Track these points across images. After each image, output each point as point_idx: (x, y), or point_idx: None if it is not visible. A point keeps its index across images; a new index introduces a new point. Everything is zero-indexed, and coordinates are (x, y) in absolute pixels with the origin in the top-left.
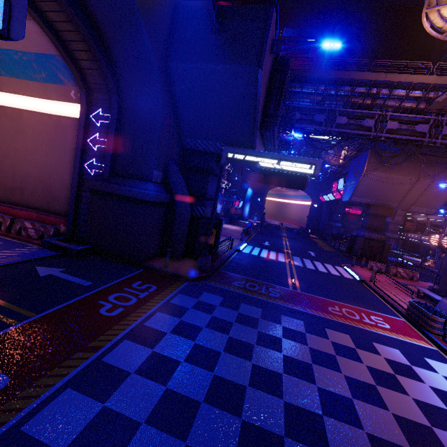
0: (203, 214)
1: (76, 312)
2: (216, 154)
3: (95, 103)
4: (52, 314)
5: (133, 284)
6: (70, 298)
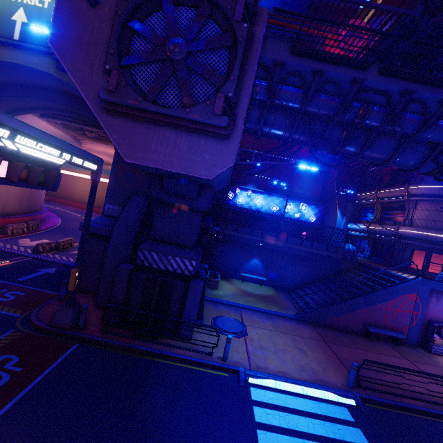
0: (136, 259)
1: None
2: (157, 176)
3: None
4: None
5: (17, 291)
6: None
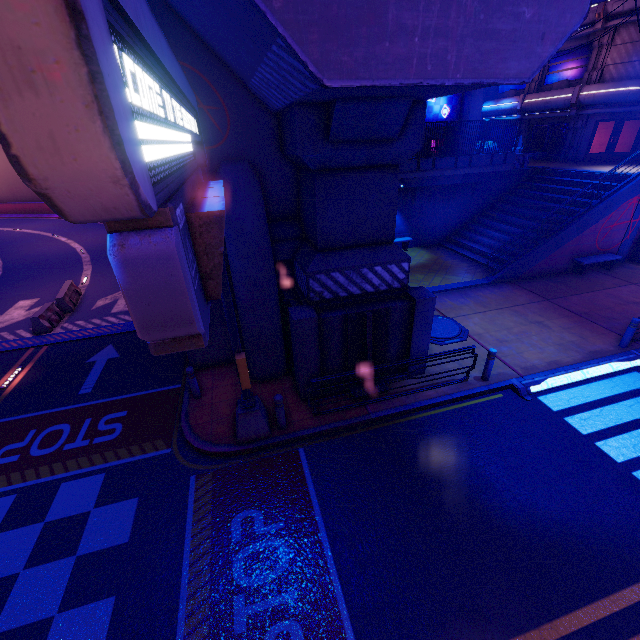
0: (306, 294)
1: None
2: (305, 105)
3: None
4: None
5: (110, 415)
6: (34, 410)
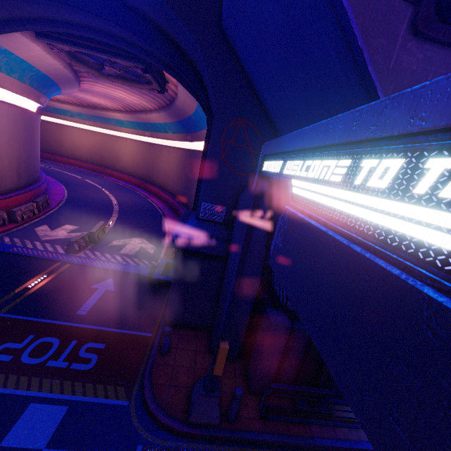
0: (284, 301)
1: (5, 330)
2: None
3: None
4: (2, 319)
5: (92, 343)
6: (40, 315)
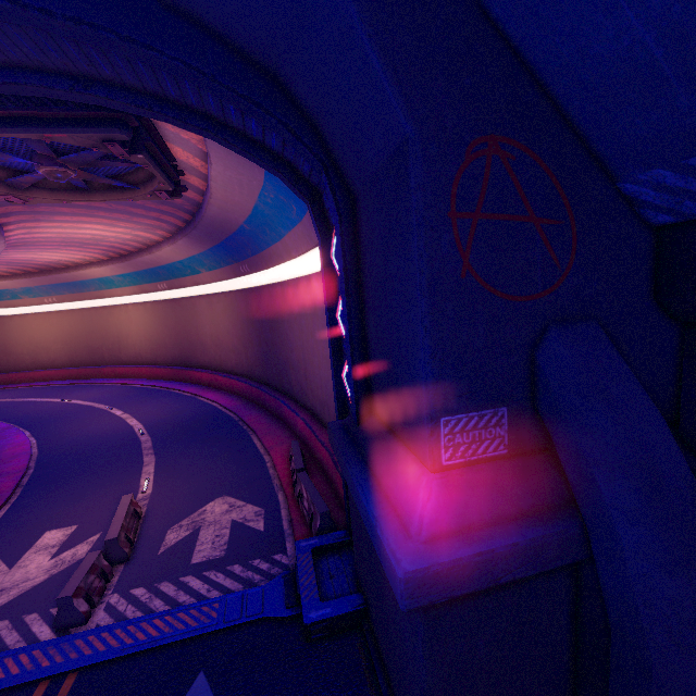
0: None
1: None
2: None
3: (330, 220)
4: None
5: None
6: None
